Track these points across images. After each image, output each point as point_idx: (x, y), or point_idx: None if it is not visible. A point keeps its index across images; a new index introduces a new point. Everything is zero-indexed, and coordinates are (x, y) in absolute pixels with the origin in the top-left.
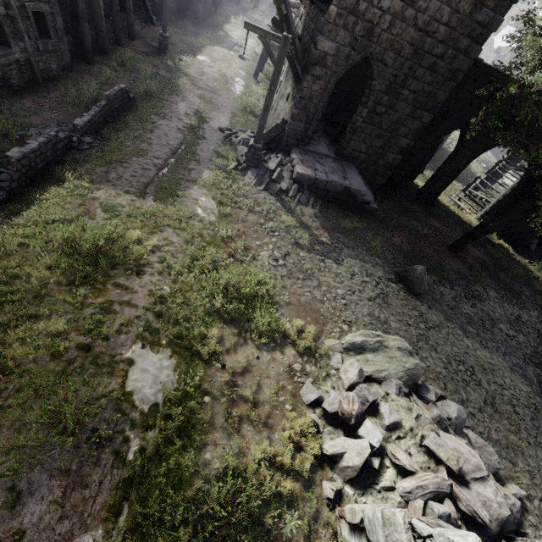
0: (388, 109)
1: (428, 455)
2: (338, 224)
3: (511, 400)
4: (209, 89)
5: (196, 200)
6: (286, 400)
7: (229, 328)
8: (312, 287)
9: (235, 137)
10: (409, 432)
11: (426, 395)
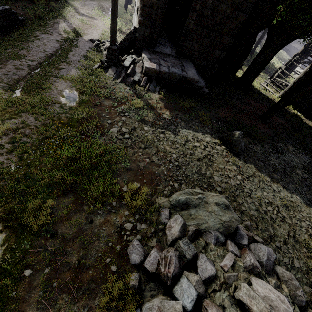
0: (212, 12)
1: (241, 306)
2: (178, 105)
3: (307, 229)
4: (88, 15)
5: (59, 91)
6: (112, 261)
7: (67, 196)
8: (151, 154)
9: (102, 46)
10: (223, 284)
11: (240, 242)
